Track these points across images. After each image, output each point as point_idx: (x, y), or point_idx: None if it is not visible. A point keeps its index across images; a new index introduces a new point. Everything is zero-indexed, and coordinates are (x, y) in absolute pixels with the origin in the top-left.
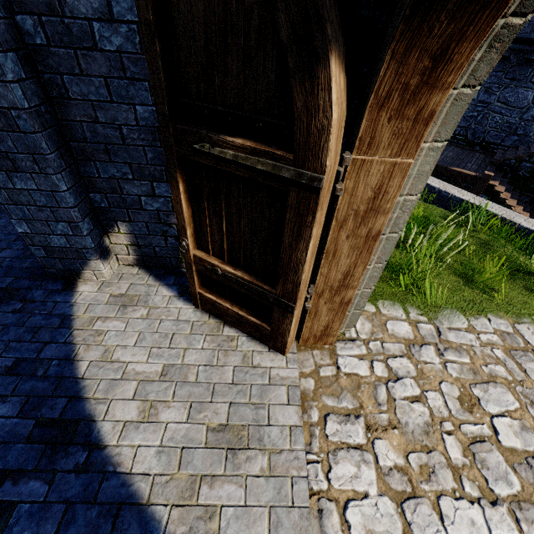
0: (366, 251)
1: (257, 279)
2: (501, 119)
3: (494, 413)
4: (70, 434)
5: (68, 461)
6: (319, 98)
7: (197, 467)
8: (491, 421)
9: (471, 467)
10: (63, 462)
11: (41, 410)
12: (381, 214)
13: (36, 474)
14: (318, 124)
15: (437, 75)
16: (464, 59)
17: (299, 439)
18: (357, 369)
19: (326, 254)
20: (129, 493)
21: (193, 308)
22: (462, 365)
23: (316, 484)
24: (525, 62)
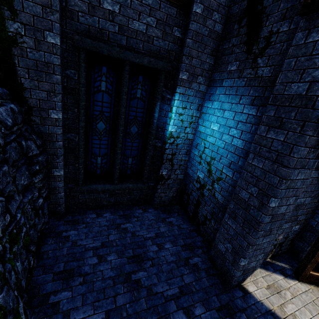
0: None
1: None
2: None
3: None
4: None
5: None
6: None
7: None
8: None
9: None
10: None
11: None
12: None
13: None
14: None
15: None
16: None
17: None
18: None
19: None
20: None
21: (298, 282)
22: None
23: None
24: None
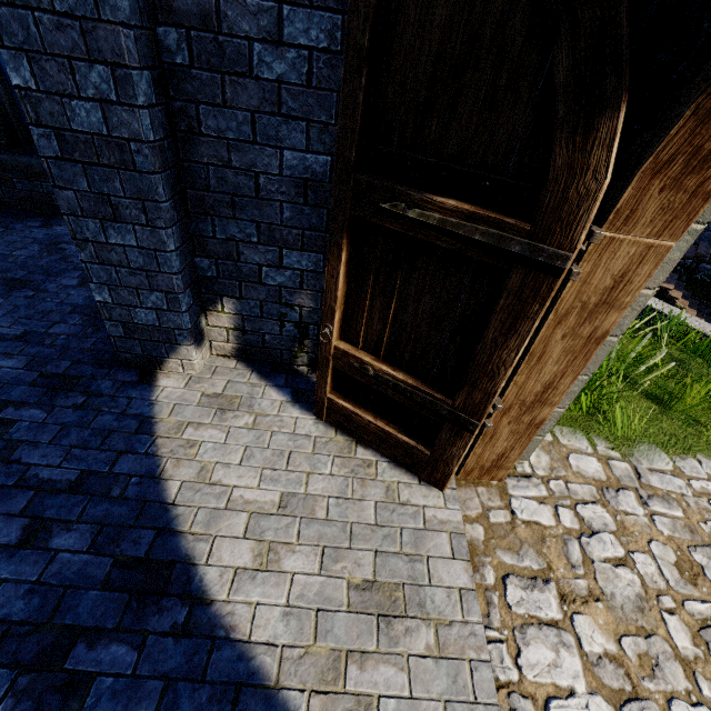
0: (582, 357)
1: (425, 384)
2: None
3: None
4: (162, 581)
5: (163, 620)
6: (591, 155)
7: (340, 639)
8: None
9: (705, 661)
10: (156, 620)
11: (120, 544)
12: (615, 310)
13: (119, 635)
14: (581, 188)
15: None
16: None
17: (473, 607)
18: (538, 516)
19: (529, 358)
20: (250, 670)
21: (313, 419)
22: (674, 520)
23: (503, 672)
24: None
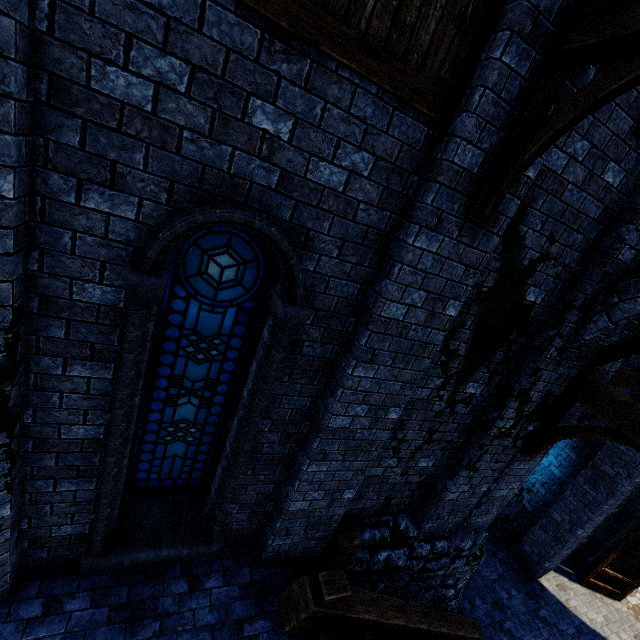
0: None
1: (625, 577)
2: None
3: None
4: None
5: None
6: None
7: None
8: None
9: None
10: None
11: None
12: None
13: None
14: None
15: None
16: None
17: None
18: (633, 601)
19: None
20: None
21: (579, 585)
22: None
23: None
24: None
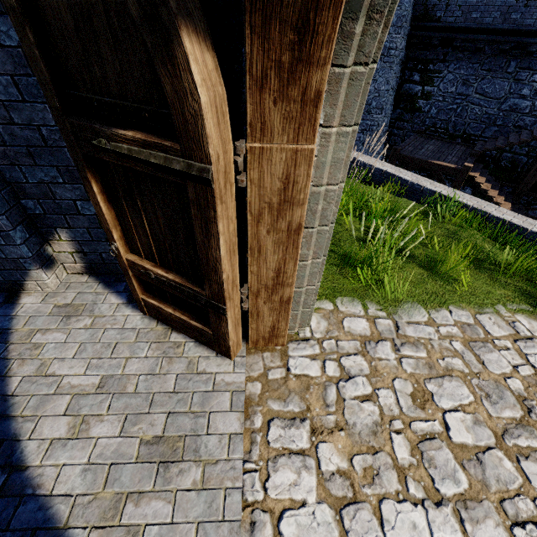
0: (292, 246)
1: (188, 281)
2: (480, 111)
3: (447, 408)
4: None
5: None
6: (183, 79)
7: (124, 484)
8: (443, 417)
9: (417, 467)
10: None
11: None
12: (297, 206)
13: None
14: (190, 109)
15: (308, 50)
16: (330, 31)
17: (238, 447)
18: (308, 369)
19: (251, 251)
20: (46, 517)
21: (141, 315)
22: (418, 360)
23: (252, 495)
24: (499, 52)
